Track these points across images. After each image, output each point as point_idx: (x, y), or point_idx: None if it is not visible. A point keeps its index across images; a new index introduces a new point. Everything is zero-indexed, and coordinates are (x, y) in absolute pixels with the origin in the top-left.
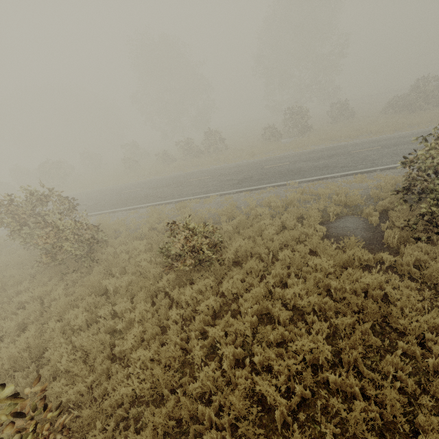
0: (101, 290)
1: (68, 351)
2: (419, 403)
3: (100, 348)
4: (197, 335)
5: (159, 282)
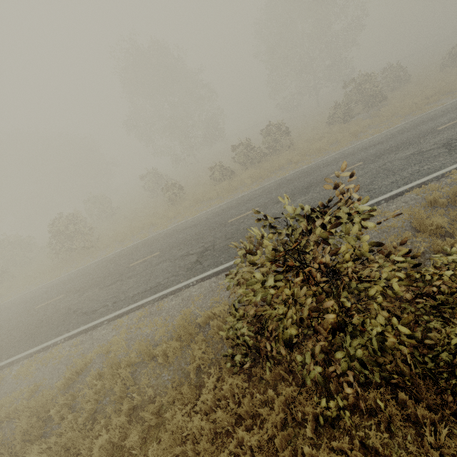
0: None
1: None
2: None
3: None
4: None
5: None
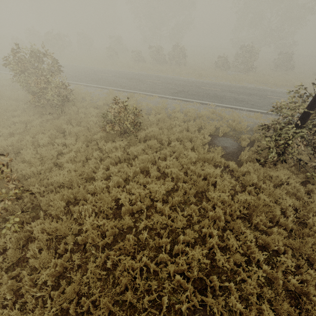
0: (62, 130)
1: (33, 153)
2: (194, 227)
3: (50, 157)
4: (105, 168)
5: (95, 135)
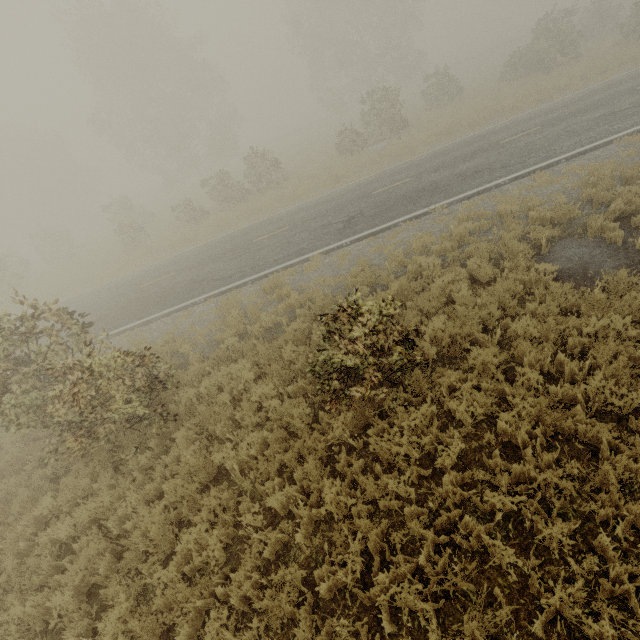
0: (211, 472)
1: (224, 622)
2: None
3: (292, 597)
4: (461, 512)
5: (330, 433)
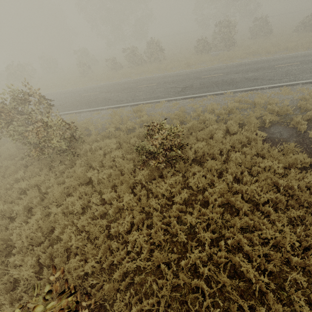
0: (86, 180)
1: (73, 231)
2: None
3: (99, 229)
4: (175, 220)
5: (136, 177)
